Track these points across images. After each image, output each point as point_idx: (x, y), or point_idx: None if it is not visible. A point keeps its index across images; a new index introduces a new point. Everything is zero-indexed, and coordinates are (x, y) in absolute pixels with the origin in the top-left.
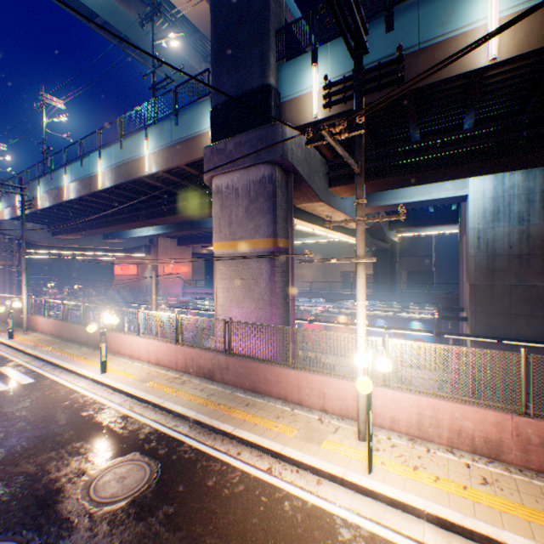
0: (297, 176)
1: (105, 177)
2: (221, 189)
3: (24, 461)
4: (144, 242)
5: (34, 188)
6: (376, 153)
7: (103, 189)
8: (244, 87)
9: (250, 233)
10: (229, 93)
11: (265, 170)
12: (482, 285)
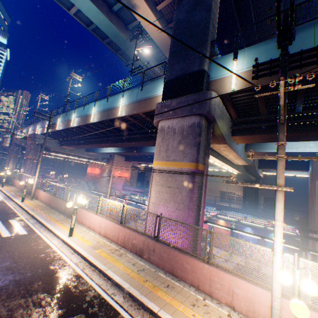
0: (215, 125)
1: (95, 116)
2: (164, 128)
3: (0, 303)
4: (106, 156)
5: (56, 119)
6: (267, 117)
7: (92, 122)
8: (187, 70)
9: (179, 157)
10: (177, 74)
11: (195, 119)
12: None
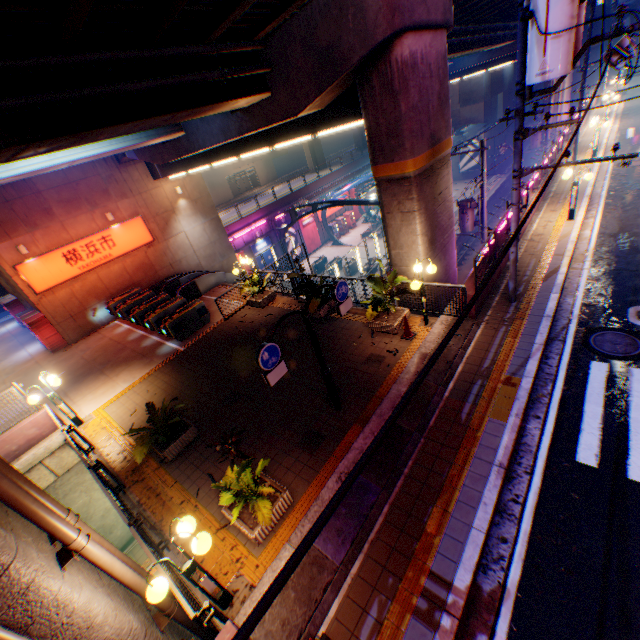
0: None
1: None
2: None
3: None
4: None
5: None
6: None
7: None
8: None
9: None
10: None
11: None
12: (484, 103)
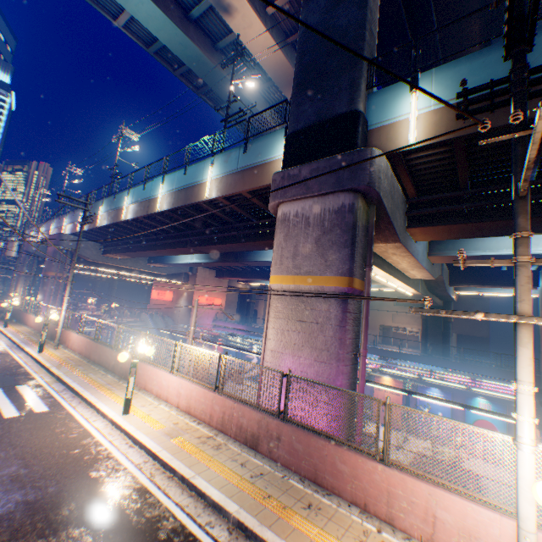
0: (380, 209)
1: (164, 200)
2: (288, 217)
3: None
4: (184, 270)
5: (97, 207)
6: (472, 192)
7: (159, 211)
8: (327, 113)
9: (318, 268)
10: (309, 120)
11: (345, 198)
12: None
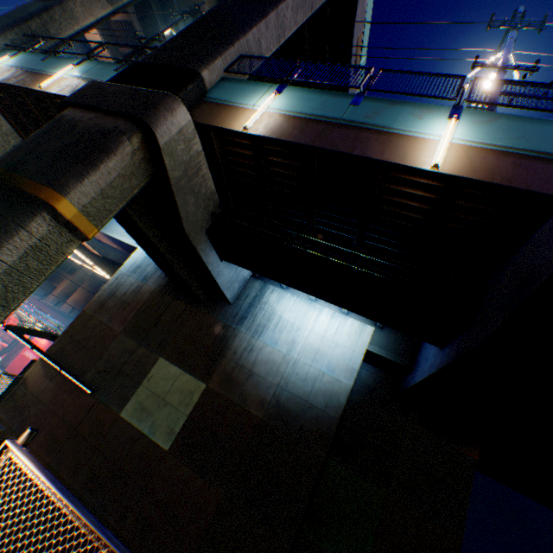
0: None
1: None
2: None
3: None
4: None
5: None
6: None
7: None
8: None
9: None
10: None
11: None
12: (90, 314)
